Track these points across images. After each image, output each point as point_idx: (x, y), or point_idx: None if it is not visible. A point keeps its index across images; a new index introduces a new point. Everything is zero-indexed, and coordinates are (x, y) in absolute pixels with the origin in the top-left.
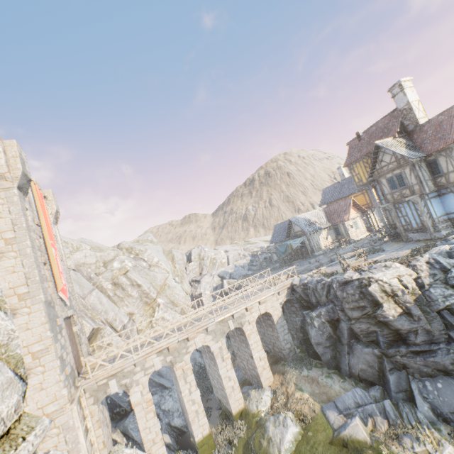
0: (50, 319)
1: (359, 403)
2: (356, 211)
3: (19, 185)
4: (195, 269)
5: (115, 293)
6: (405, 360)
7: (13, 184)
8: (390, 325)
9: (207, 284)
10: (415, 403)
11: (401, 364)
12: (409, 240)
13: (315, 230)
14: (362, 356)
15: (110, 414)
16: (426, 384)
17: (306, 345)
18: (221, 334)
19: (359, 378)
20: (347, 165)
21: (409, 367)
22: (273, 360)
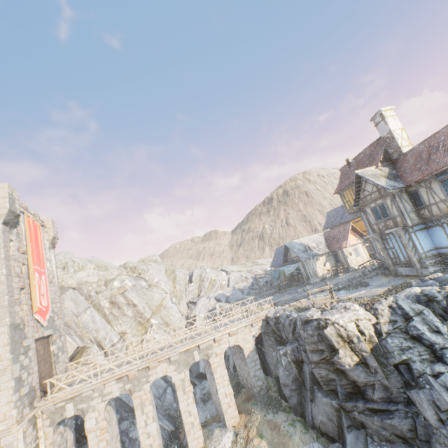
0: (13, 341)
1: None
2: (357, 237)
3: (5, 221)
4: (194, 290)
5: (112, 311)
6: (363, 418)
7: None
8: (347, 375)
9: (203, 306)
10: None
11: (359, 421)
12: (399, 274)
13: (310, 256)
14: (321, 406)
15: (77, 436)
16: None
17: (279, 384)
18: (185, 365)
19: (320, 431)
20: (338, 192)
21: (367, 427)
22: (245, 397)
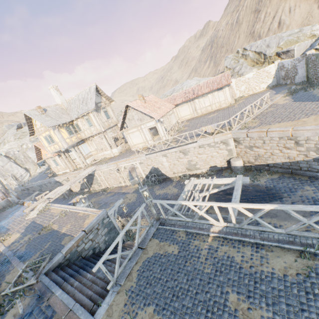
0: None
1: None
2: None
3: None
4: None
5: (25, 160)
6: None
7: None
8: None
9: None
10: None
11: None
12: None
13: None
14: None
15: None
16: None
17: None
18: None
19: None
20: None
21: None
22: None
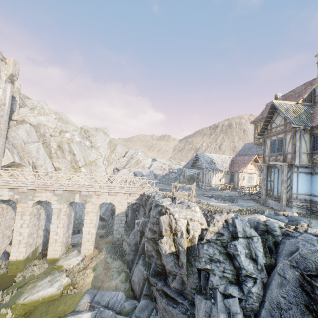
0: None
1: (109, 304)
2: (256, 169)
3: None
4: (123, 162)
5: (56, 152)
6: (157, 295)
7: None
8: (162, 258)
9: (123, 174)
10: None
11: (153, 295)
12: (267, 205)
13: (211, 168)
14: (137, 270)
15: None
16: None
17: None
18: (66, 200)
19: (131, 287)
20: (254, 122)
21: (157, 303)
22: (107, 241)
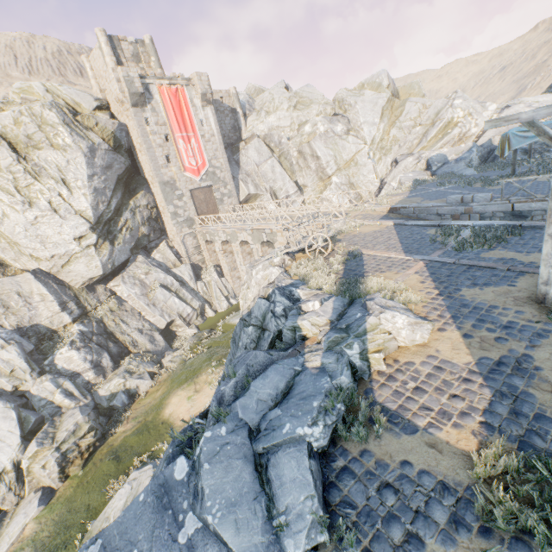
0: (165, 192)
1: None
2: None
3: (133, 104)
4: (413, 141)
5: (298, 162)
6: None
7: (129, 105)
8: None
9: (402, 171)
10: None
11: None
12: None
13: None
14: None
15: None
16: None
17: None
18: (258, 240)
19: None
20: None
21: None
22: None
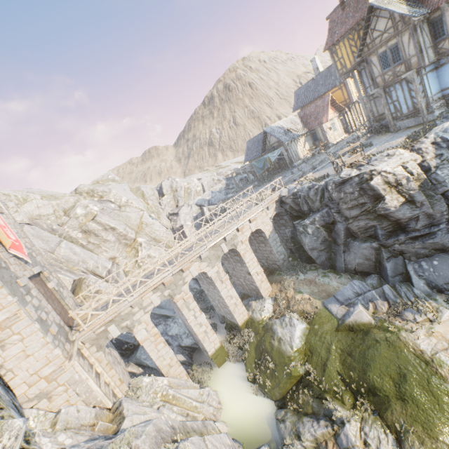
0: (6, 282)
1: (358, 292)
2: (334, 111)
3: None
4: (170, 202)
5: (89, 241)
6: (403, 247)
7: None
8: (390, 217)
9: (186, 215)
10: (411, 283)
11: (398, 251)
12: (397, 129)
13: (292, 138)
14: (359, 252)
15: (119, 352)
16: (422, 264)
17: (299, 252)
18: (216, 259)
19: (355, 272)
20: (329, 48)
21: (406, 253)
22: (268, 272)
